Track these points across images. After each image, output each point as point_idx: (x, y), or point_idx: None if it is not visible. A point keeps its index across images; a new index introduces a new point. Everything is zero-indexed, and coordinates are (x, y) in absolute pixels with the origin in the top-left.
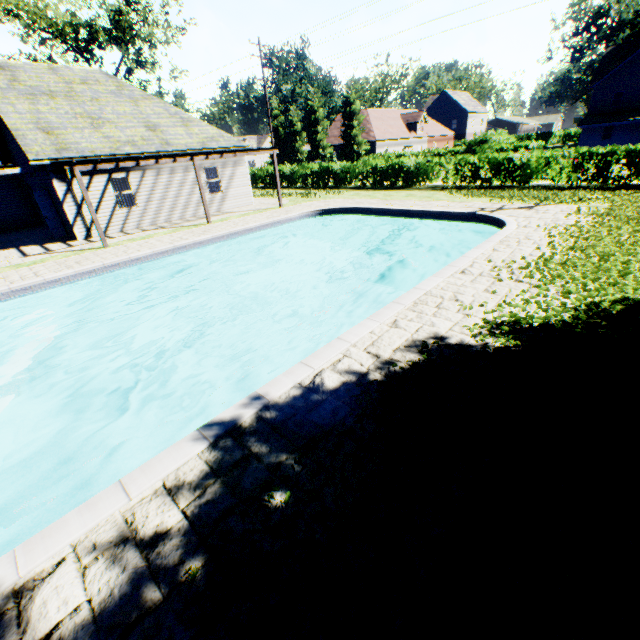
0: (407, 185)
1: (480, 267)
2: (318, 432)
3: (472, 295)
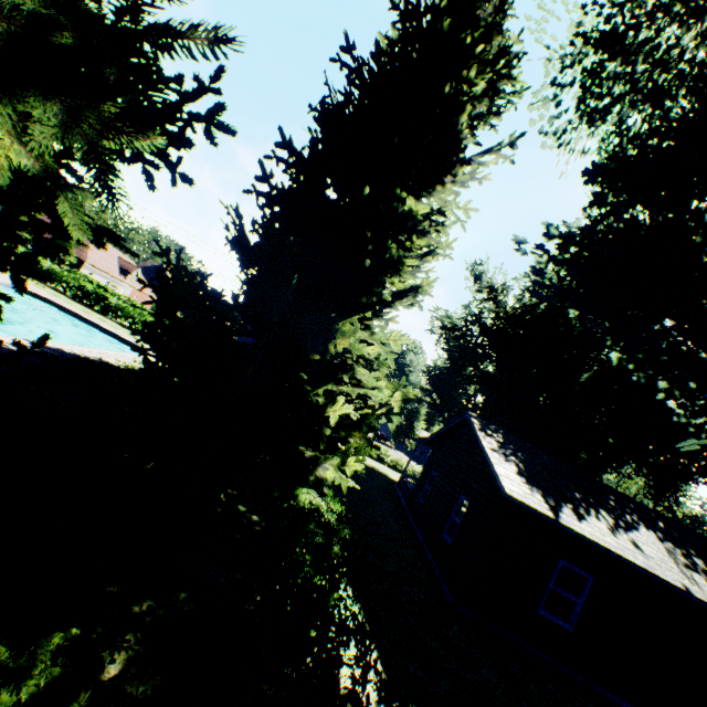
0: (104, 312)
1: (130, 358)
2: (67, 356)
3: (123, 360)
